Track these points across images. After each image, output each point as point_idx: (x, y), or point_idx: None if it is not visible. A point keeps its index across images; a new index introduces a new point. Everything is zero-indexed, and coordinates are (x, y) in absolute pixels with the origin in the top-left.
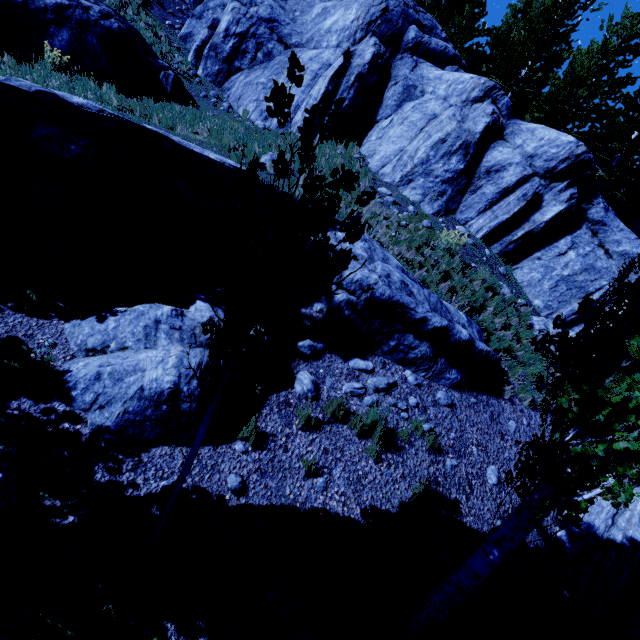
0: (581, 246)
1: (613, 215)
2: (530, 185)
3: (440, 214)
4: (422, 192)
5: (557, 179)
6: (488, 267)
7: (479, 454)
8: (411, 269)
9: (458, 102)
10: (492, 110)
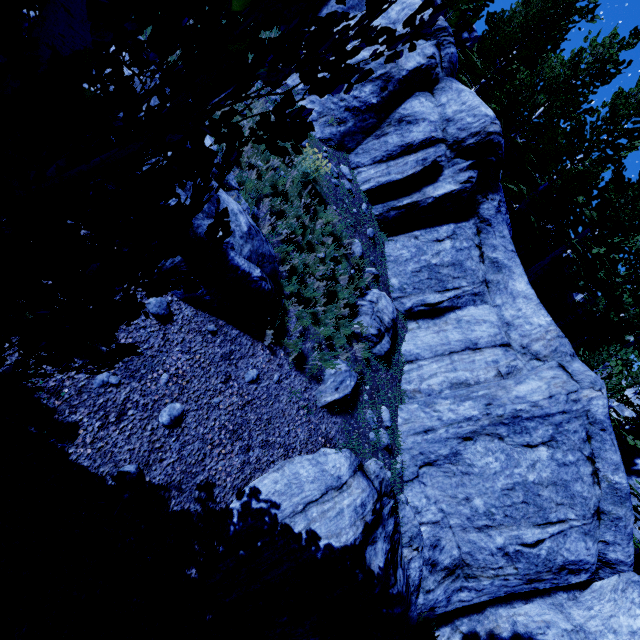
0: (460, 239)
1: (502, 219)
2: (434, 151)
3: (329, 143)
4: (320, 110)
5: (463, 155)
6: (353, 220)
7: (169, 385)
8: (237, 167)
9: (404, 31)
10: (432, 53)
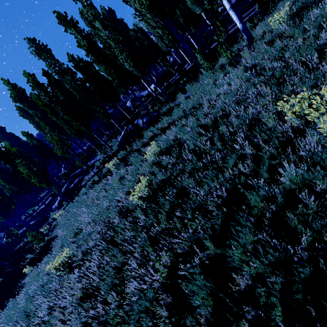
0: None
1: None
2: None
3: None
4: None
5: None
6: None
7: None
8: None
9: None
10: None
